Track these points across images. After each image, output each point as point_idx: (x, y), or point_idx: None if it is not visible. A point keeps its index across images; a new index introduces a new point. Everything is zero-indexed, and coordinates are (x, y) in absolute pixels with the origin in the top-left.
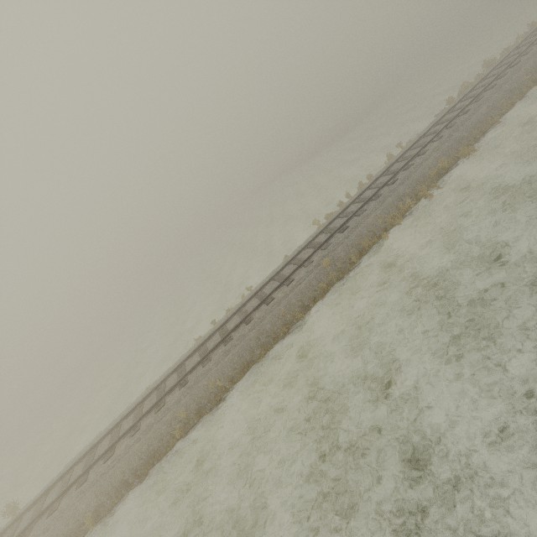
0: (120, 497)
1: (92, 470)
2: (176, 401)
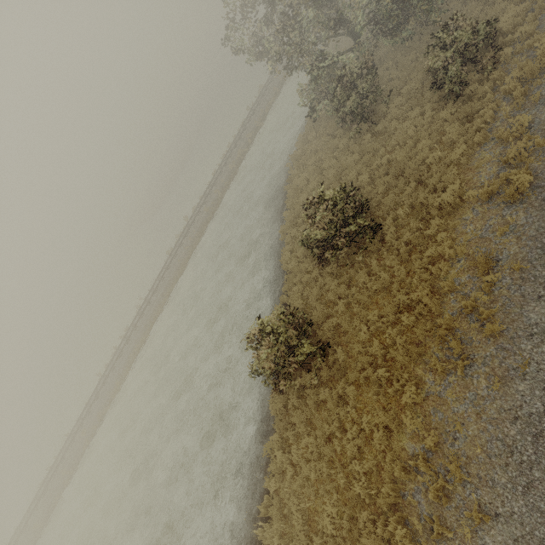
0: None
1: None
2: (22, 541)
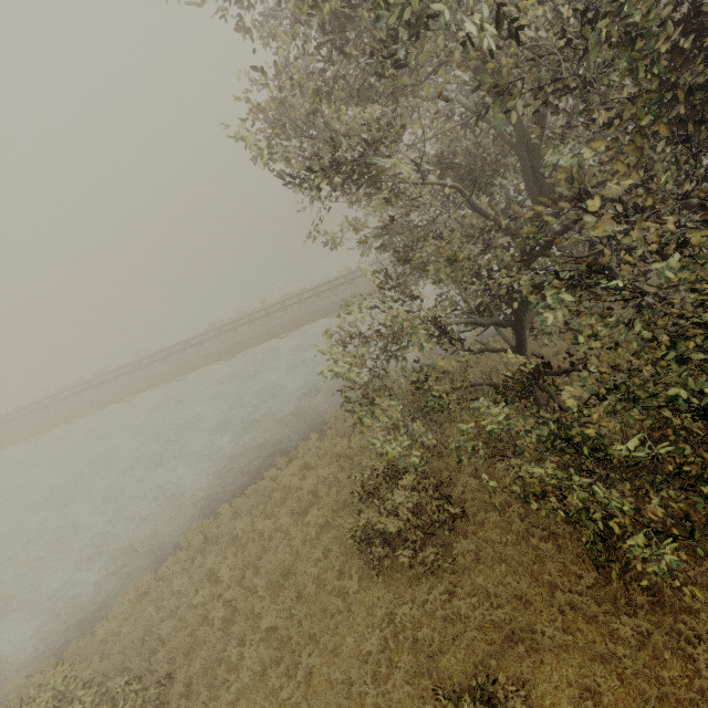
0: None
1: None
2: None
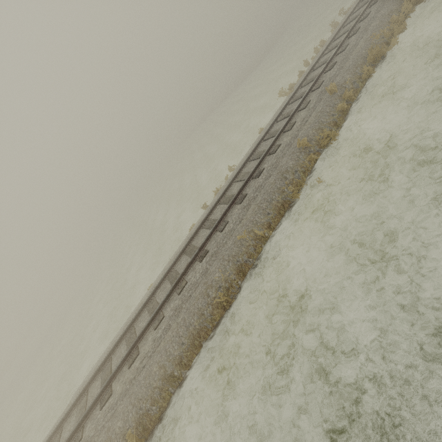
0: (168, 398)
1: (115, 381)
2: (202, 273)
